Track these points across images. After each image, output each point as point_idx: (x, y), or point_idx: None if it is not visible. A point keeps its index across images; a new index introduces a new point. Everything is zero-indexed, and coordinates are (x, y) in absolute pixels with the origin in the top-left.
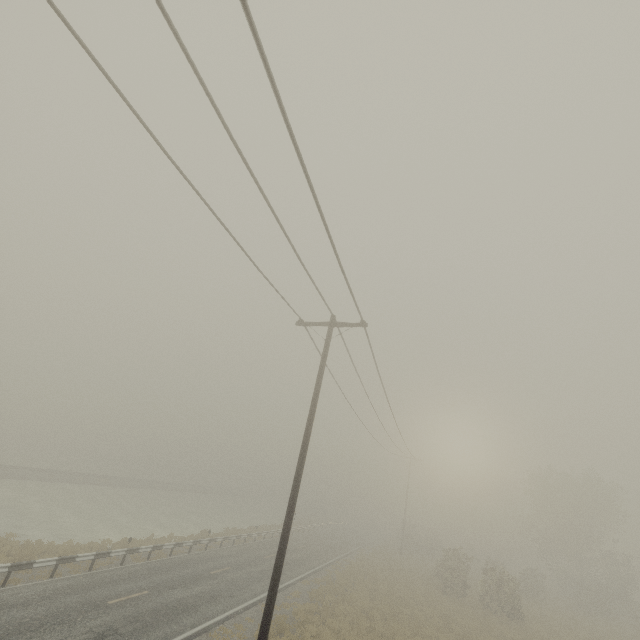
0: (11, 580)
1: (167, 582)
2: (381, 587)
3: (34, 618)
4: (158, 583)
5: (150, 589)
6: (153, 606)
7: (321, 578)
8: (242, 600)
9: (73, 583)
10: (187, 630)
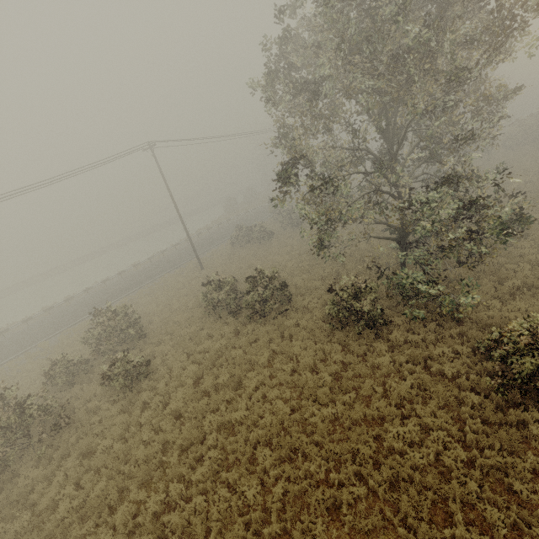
0: None
1: None
2: None
3: None
4: None
5: None
6: None
7: None
8: None
9: None
10: None
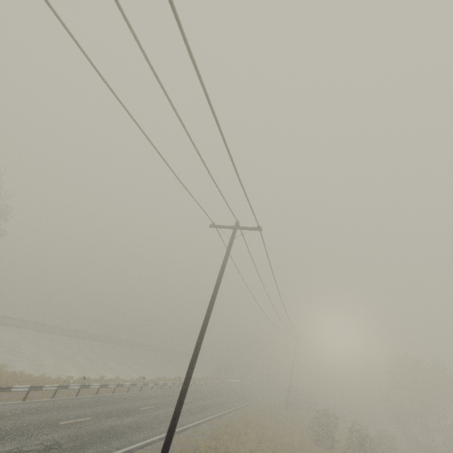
0: None
1: (106, 412)
2: (267, 433)
3: (3, 429)
4: (99, 412)
5: (93, 416)
6: (92, 429)
7: (222, 421)
8: (159, 432)
9: (38, 406)
10: (113, 451)
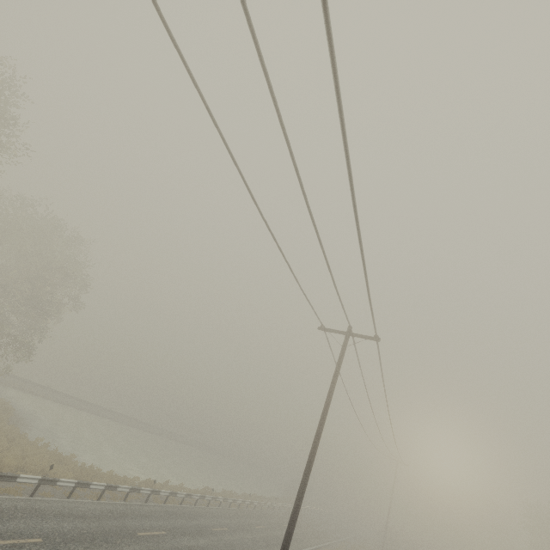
0: (73, 494)
1: (179, 528)
2: None
3: (89, 531)
4: (173, 527)
5: (167, 531)
6: (169, 547)
7: None
8: None
9: (113, 509)
10: None
